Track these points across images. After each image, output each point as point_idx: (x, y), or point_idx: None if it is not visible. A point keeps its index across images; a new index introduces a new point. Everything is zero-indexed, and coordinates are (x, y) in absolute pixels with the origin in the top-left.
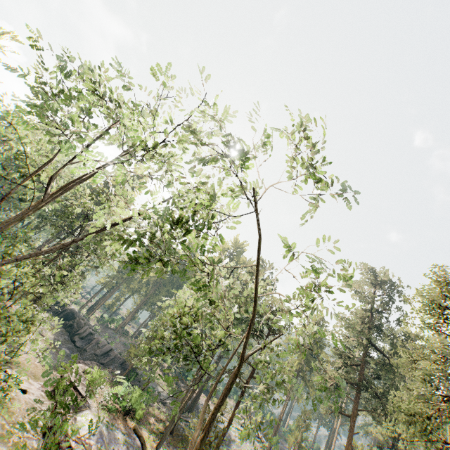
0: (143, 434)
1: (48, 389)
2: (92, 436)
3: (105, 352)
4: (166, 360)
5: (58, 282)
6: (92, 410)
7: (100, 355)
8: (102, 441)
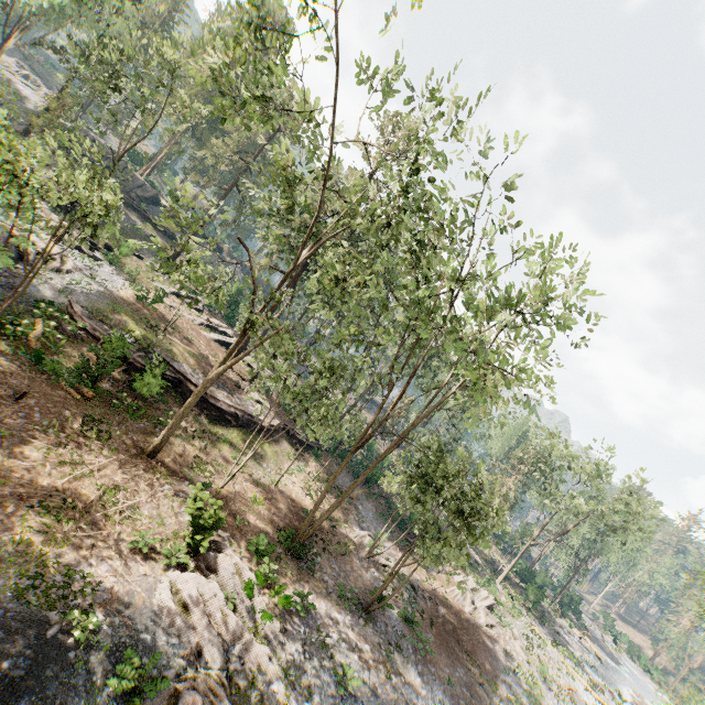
0: None
1: None
2: None
3: None
4: None
5: None
6: None
7: None
8: None
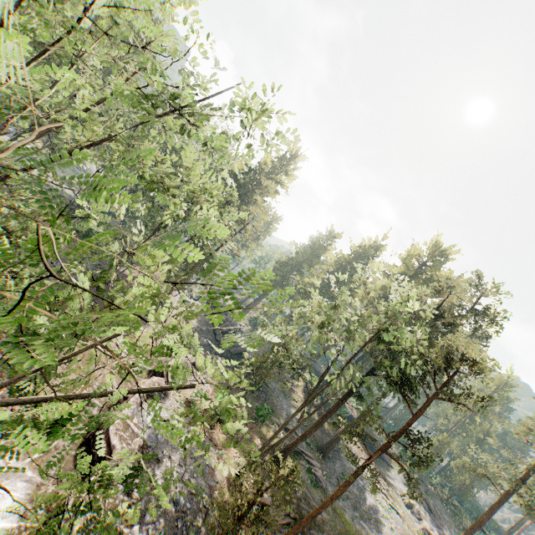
0: (230, 452)
1: (151, 367)
2: (146, 428)
3: (238, 352)
4: (313, 383)
5: (191, 271)
6: (166, 402)
7: (234, 354)
8: (154, 438)
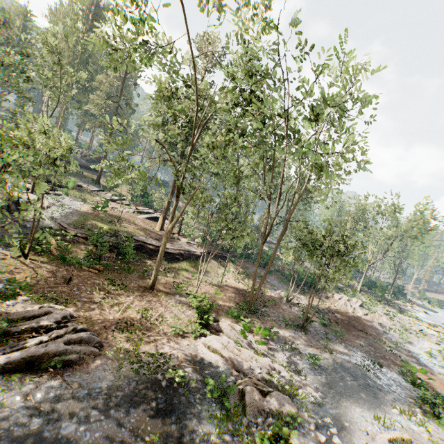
0: None
1: None
2: None
3: None
4: None
5: None
6: None
7: None
8: None
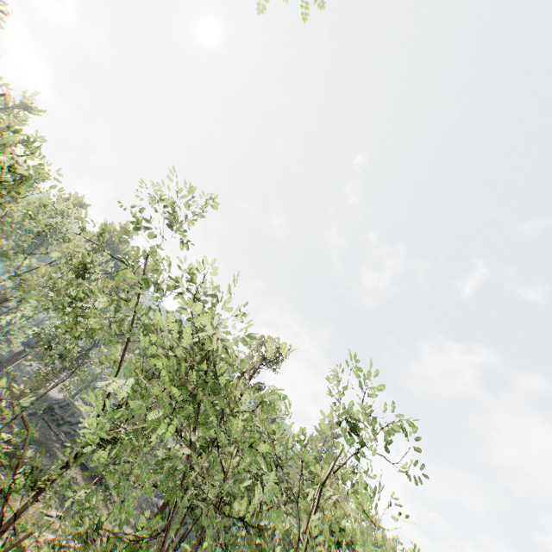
0: None
1: None
2: None
3: None
4: None
5: None
6: None
7: None
8: None
